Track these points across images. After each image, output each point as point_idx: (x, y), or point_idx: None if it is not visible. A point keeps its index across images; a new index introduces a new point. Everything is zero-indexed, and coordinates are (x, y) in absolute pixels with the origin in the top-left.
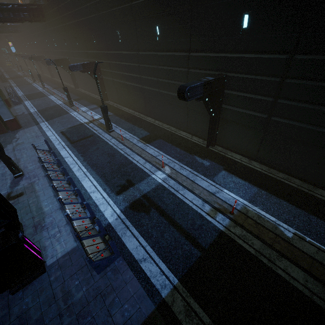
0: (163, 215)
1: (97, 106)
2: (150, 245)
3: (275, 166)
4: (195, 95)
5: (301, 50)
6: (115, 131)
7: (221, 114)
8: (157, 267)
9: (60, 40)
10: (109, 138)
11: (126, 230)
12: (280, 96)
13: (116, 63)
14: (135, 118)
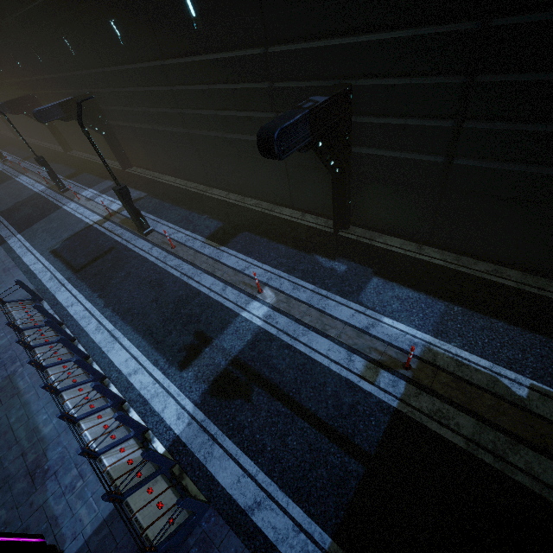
0: (278, 397)
1: (113, 184)
2: (263, 469)
3: (468, 251)
4: (296, 143)
5: (508, 4)
6: (155, 231)
7: (352, 166)
8: (286, 516)
9: (6, 59)
10: (147, 247)
11: (212, 445)
12: (468, 114)
13: (125, 90)
14: (190, 196)
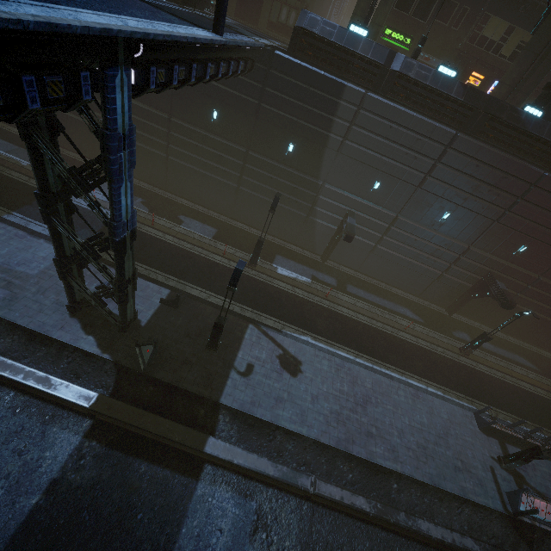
0: None
1: None
2: None
3: None
4: None
5: None
6: None
7: None
8: None
9: None
10: None
11: None
12: None
13: None
14: None
